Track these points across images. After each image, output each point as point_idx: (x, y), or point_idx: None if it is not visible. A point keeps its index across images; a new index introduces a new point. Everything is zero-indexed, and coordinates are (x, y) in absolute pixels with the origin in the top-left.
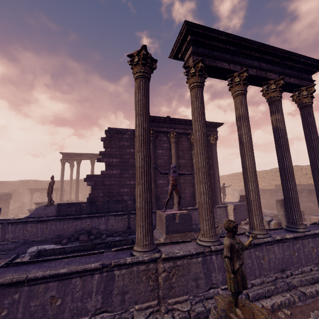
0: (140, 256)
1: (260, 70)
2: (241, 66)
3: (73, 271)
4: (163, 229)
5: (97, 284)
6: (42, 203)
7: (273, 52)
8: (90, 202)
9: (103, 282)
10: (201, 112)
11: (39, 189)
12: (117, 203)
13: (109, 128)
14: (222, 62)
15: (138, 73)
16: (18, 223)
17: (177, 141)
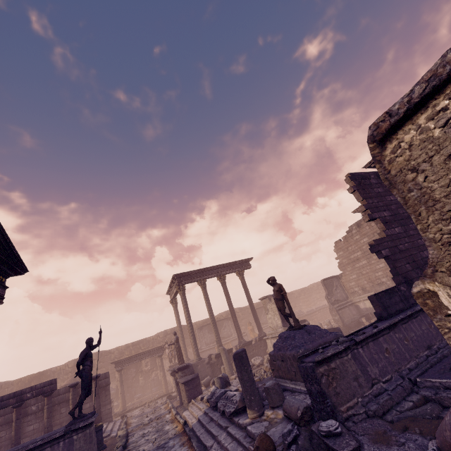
0: None
1: None
2: None
3: None
4: None
5: None
6: (188, 365)
7: None
8: (407, 282)
9: None
10: None
11: (131, 358)
12: None
13: (350, 173)
14: None
15: None
16: (367, 340)
17: None
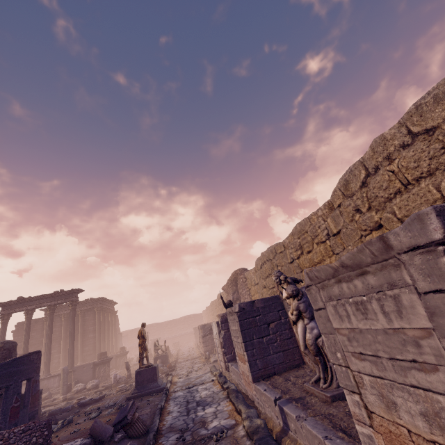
0: None
1: (39, 304)
2: (27, 306)
3: None
4: None
5: None
6: None
7: (41, 296)
8: None
9: None
10: (1, 335)
11: None
12: None
13: (18, 323)
14: (16, 309)
15: None
16: None
17: (66, 319)
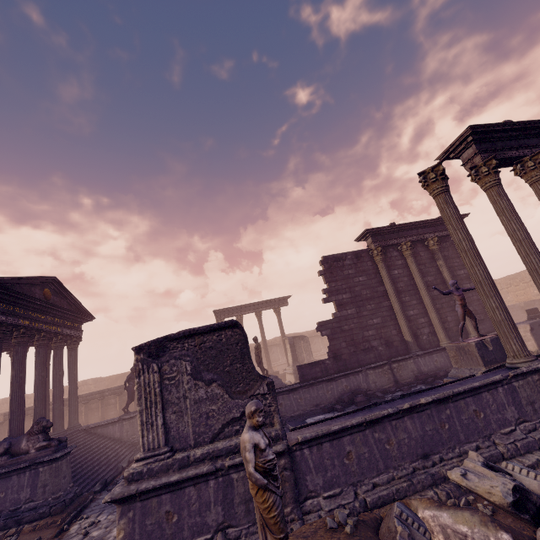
0: (531, 365)
1: None
2: (530, 148)
3: (484, 384)
4: (476, 361)
5: (504, 396)
6: None
7: None
8: (335, 357)
9: (508, 394)
10: (513, 210)
11: None
12: (367, 352)
13: (324, 257)
14: (509, 151)
15: (440, 188)
16: None
17: (413, 253)
